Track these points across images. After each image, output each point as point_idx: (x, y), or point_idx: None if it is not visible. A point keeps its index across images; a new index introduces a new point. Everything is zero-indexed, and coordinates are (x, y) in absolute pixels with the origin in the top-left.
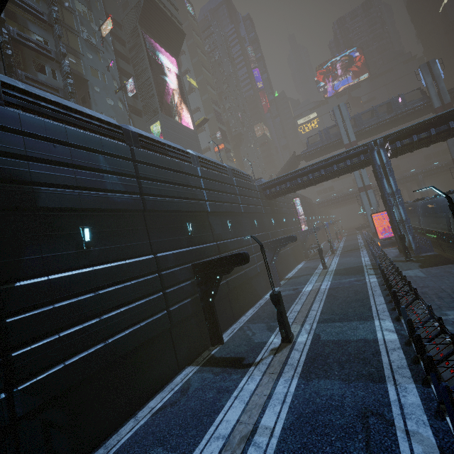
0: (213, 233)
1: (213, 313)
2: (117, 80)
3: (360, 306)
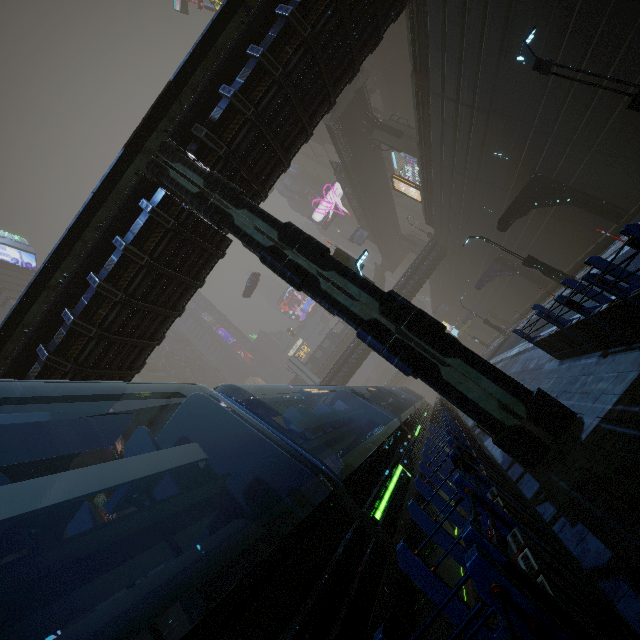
0: (164, 619)
1: None
2: None
3: None
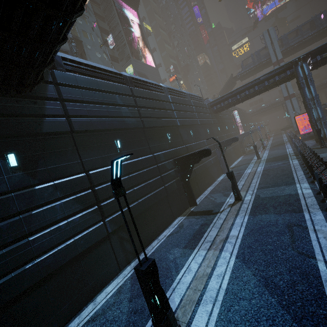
0: (182, 139)
1: (189, 187)
2: (100, 37)
3: (285, 178)
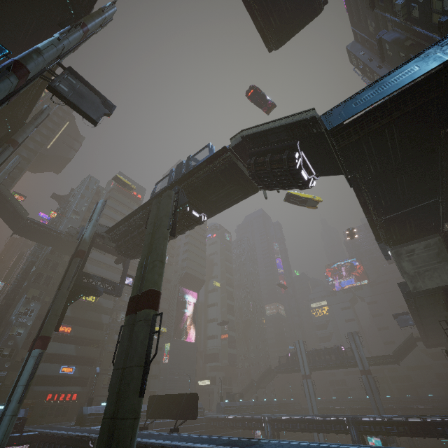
0: None
1: None
2: None
3: None
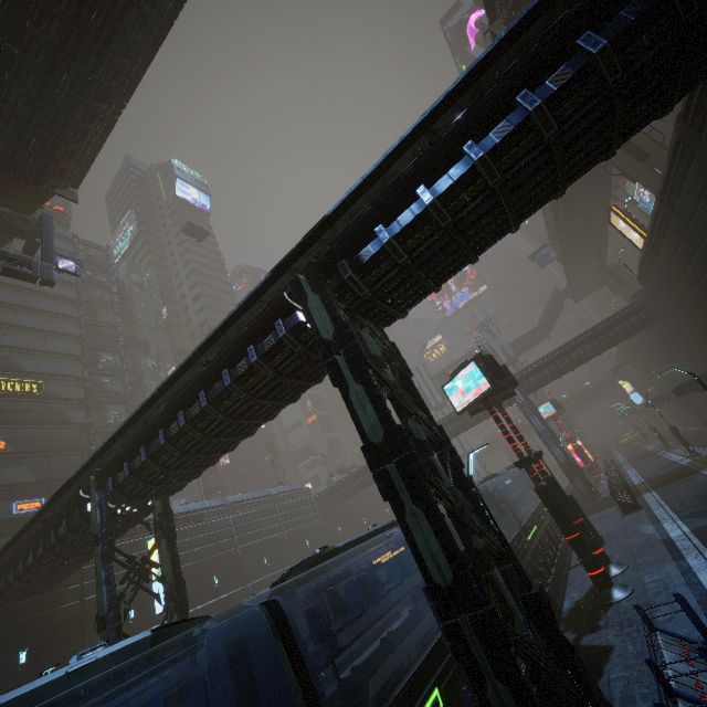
0: (243, 576)
1: None
2: None
3: None
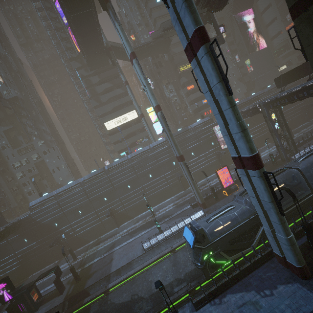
0: None
1: None
2: (230, 54)
3: None
